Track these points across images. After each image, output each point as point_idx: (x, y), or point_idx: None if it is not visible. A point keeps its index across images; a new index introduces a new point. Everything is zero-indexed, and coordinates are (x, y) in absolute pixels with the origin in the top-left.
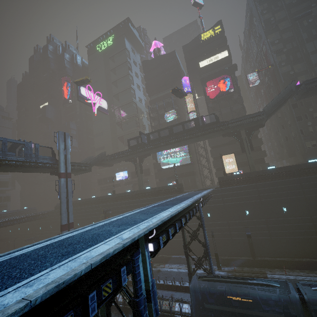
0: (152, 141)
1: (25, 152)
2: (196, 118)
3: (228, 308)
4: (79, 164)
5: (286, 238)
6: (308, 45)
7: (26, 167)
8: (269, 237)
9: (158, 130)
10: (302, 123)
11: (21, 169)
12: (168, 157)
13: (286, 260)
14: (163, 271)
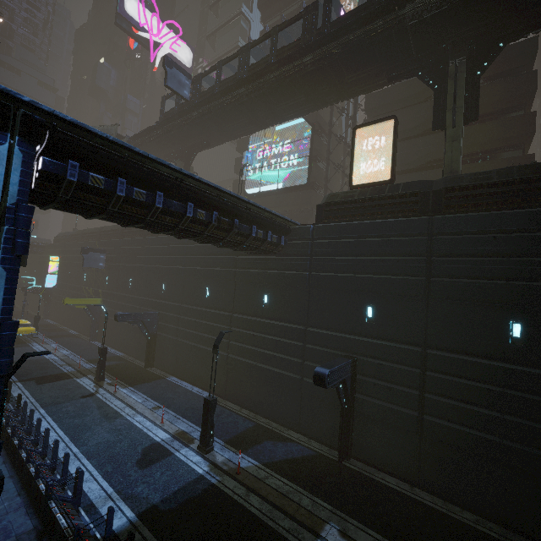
0: (201, 95)
1: None
2: (311, 6)
3: None
4: None
5: (478, 437)
6: None
7: None
8: (416, 414)
9: (219, 61)
10: None
11: None
12: (263, 167)
13: (445, 515)
14: (93, 399)
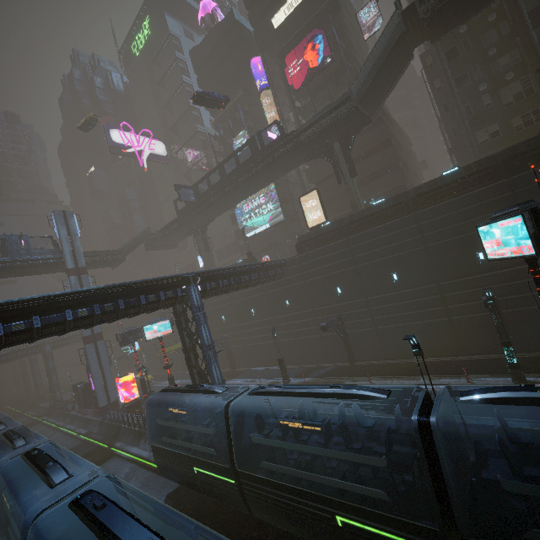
0: (202, 196)
1: (9, 250)
2: (251, 139)
3: (172, 424)
4: (104, 252)
5: (398, 327)
6: None
7: (17, 269)
8: (373, 328)
9: (206, 174)
10: (468, 89)
11: (16, 272)
12: (251, 216)
13: (395, 363)
14: None
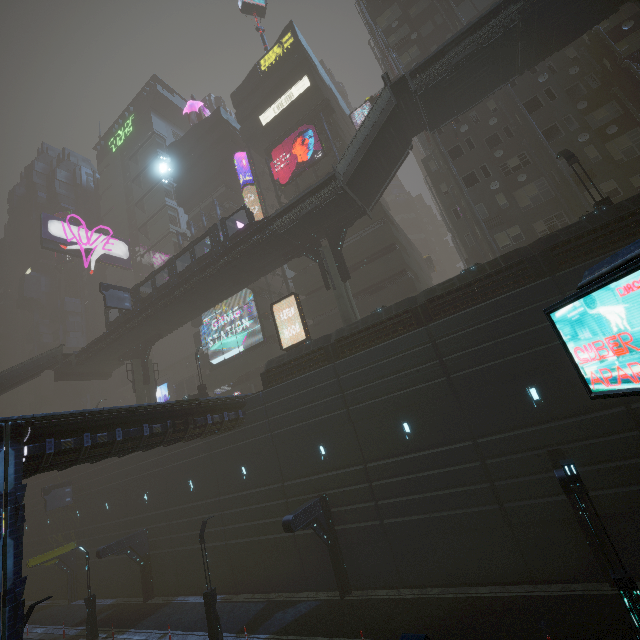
0: (142, 302)
1: None
2: (212, 227)
3: None
4: None
5: (418, 520)
6: (462, 10)
7: None
8: (378, 523)
9: (152, 273)
10: (478, 188)
11: None
12: (221, 336)
13: (418, 599)
14: None
